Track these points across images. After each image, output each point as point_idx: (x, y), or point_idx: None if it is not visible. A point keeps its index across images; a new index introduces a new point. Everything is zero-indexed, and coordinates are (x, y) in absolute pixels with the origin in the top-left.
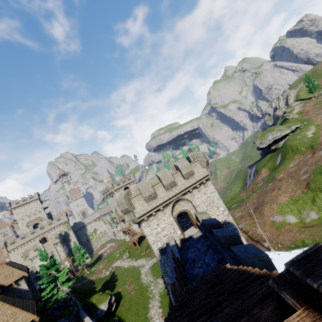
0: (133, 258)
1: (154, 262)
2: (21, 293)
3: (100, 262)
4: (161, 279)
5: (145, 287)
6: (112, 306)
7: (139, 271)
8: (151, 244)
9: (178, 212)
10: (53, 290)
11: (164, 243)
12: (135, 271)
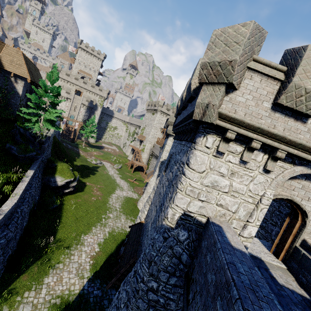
0: (120, 174)
1: (133, 196)
2: (12, 91)
3: (97, 150)
4: (125, 219)
5: (107, 206)
6: (68, 188)
7: (115, 188)
8: (181, 189)
9: (288, 196)
10: (34, 116)
11: (205, 213)
12: (112, 185)
